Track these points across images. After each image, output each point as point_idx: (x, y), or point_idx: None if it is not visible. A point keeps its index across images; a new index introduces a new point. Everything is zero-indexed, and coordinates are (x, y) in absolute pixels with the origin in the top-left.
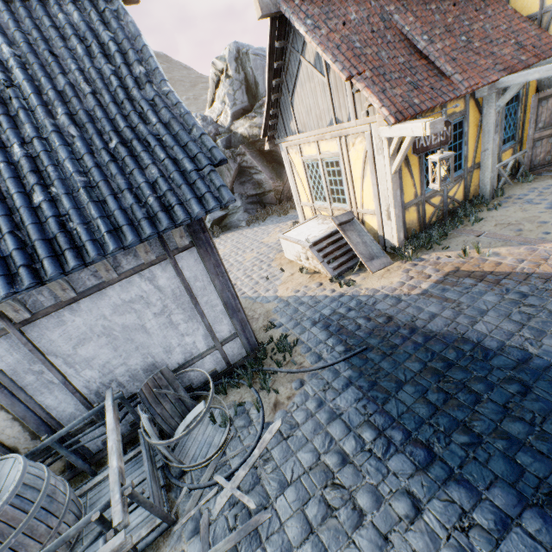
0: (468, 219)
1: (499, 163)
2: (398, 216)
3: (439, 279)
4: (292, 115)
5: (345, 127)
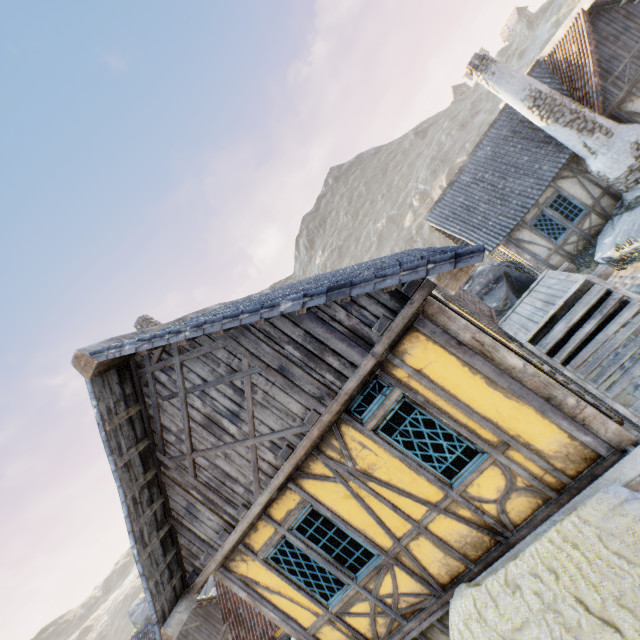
0: None
1: None
2: None
3: None
4: None
5: None
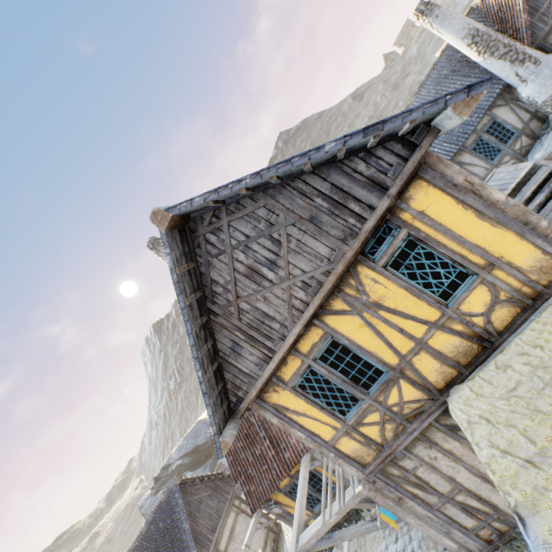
0: None
1: None
2: None
3: None
4: None
5: None
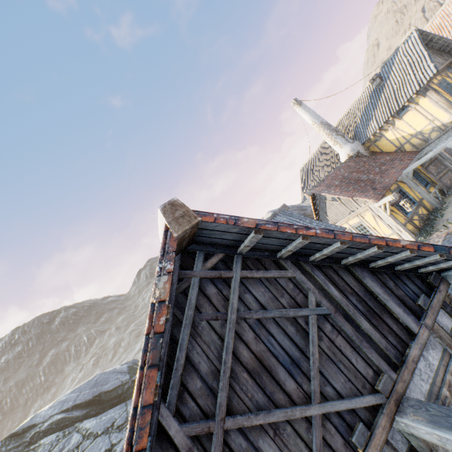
0: (437, 217)
1: (431, 193)
2: (404, 228)
3: (443, 239)
4: (328, 219)
5: (357, 211)
